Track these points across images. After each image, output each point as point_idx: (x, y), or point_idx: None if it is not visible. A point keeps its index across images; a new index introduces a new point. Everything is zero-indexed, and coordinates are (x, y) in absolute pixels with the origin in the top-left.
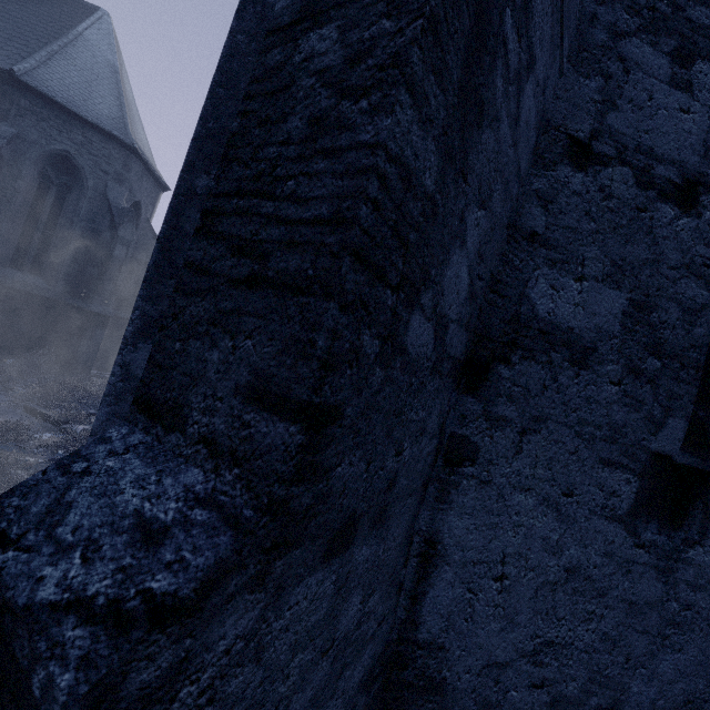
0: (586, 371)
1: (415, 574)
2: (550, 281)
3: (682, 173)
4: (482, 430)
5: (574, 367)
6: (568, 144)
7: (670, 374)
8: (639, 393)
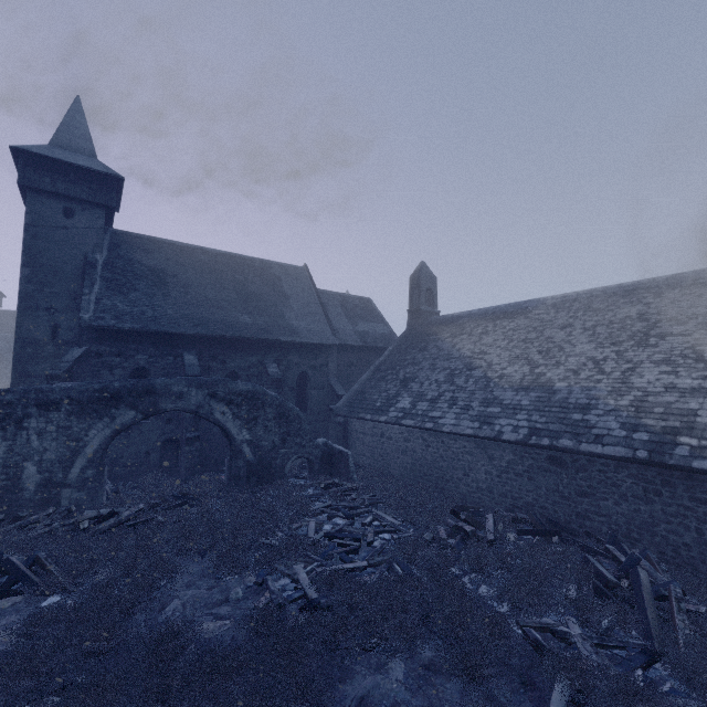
0: None
1: None
2: None
3: None
4: None
5: None
6: None
7: None
8: None
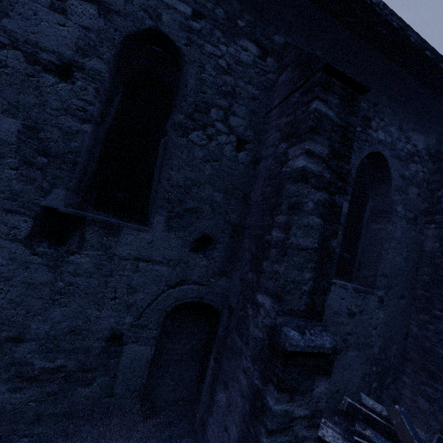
0: None
1: None
2: None
3: (61, 59)
4: None
5: None
6: None
7: (55, 166)
8: (32, 175)
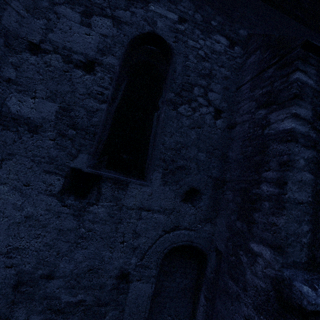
0: (37, 135)
1: None
2: (18, 98)
3: (87, 58)
4: None
5: (30, 133)
6: (28, 44)
7: (81, 136)
8: (65, 144)
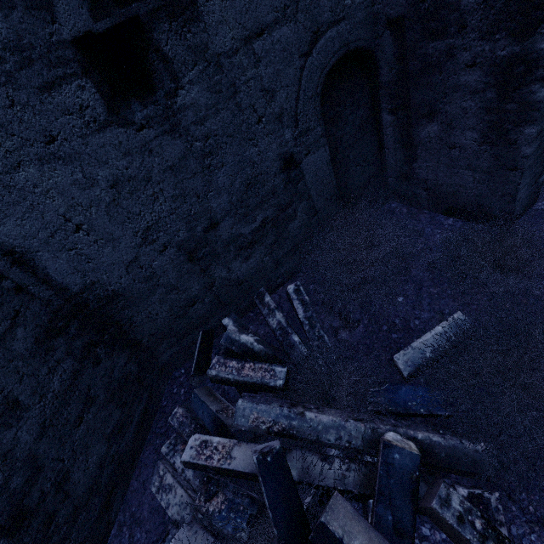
0: None
1: (27, 273)
2: None
3: None
4: None
5: None
6: None
7: None
8: None
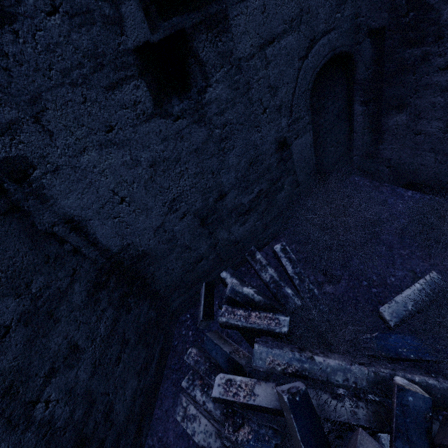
0: (17, 22)
1: (80, 237)
2: None
3: None
4: (10, 145)
5: (4, 28)
6: None
7: None
8: (79, 4)
